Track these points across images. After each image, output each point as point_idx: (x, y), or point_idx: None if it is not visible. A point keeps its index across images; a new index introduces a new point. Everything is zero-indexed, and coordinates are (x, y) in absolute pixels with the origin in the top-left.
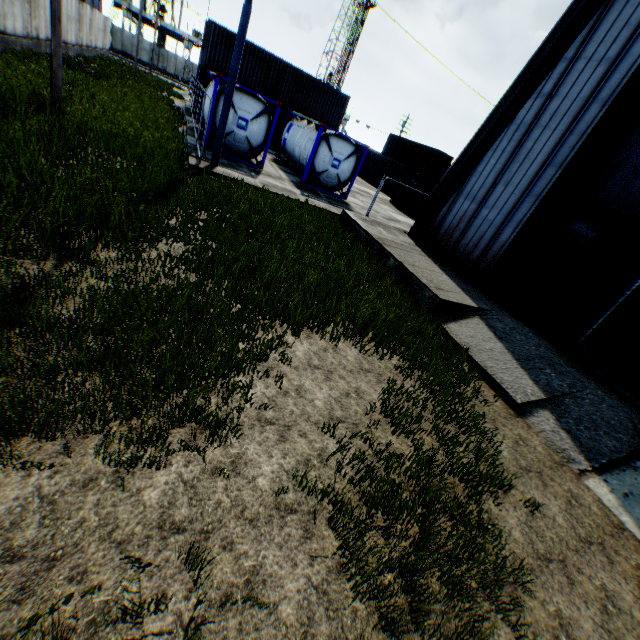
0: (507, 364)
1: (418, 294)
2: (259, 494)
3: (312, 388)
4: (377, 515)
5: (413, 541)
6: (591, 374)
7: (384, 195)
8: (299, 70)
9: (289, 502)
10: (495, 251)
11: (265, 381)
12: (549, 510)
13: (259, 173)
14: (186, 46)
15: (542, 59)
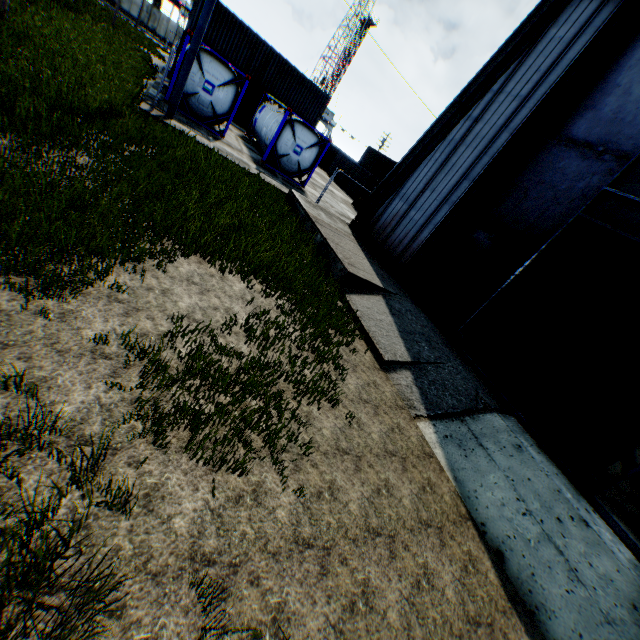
0: (390, 333)
1: (333, 267)
2: (79, 339)
3: (180, 294)
4: (195, 384)
5: (217, 404)
6: (463, 356)
7: (349, 198)
8: (285, 60)
9: (108, 352)
10: (414, 248)
11: (132, 275)
12: (370, 428)
13: (218, 140)
14: (182, 13)
15: (476, 87)
